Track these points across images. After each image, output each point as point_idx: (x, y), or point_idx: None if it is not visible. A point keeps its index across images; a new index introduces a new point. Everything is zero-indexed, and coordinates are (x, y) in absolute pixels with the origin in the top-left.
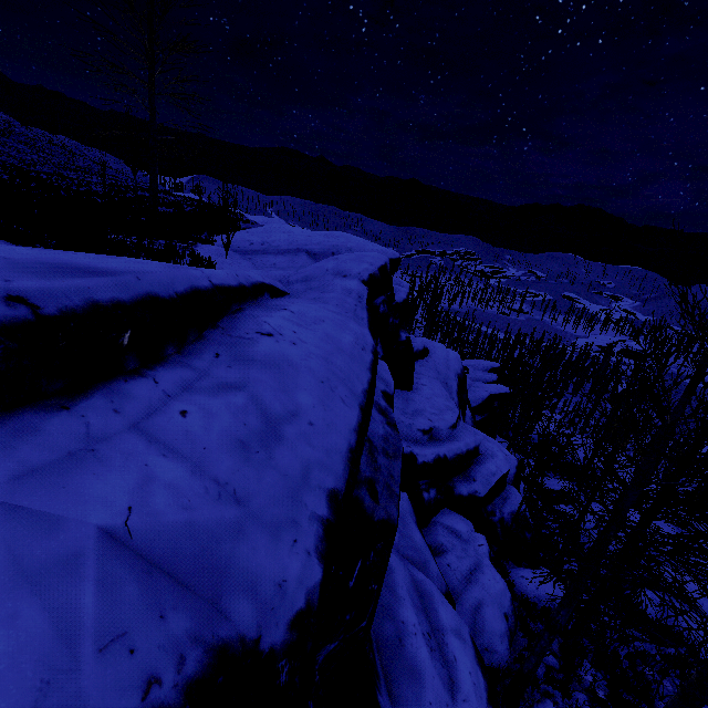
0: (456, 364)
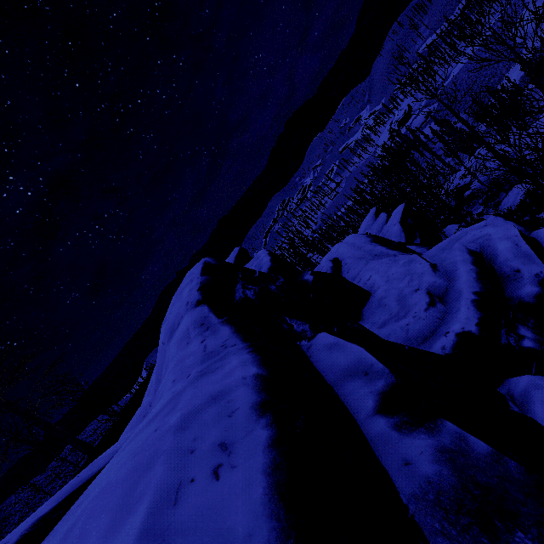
0: (360, 239)
